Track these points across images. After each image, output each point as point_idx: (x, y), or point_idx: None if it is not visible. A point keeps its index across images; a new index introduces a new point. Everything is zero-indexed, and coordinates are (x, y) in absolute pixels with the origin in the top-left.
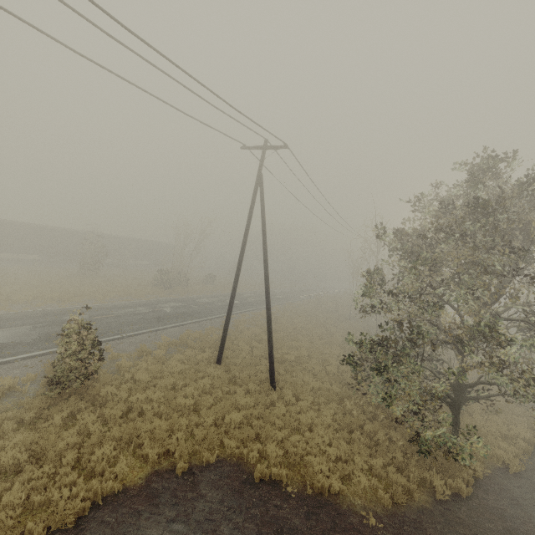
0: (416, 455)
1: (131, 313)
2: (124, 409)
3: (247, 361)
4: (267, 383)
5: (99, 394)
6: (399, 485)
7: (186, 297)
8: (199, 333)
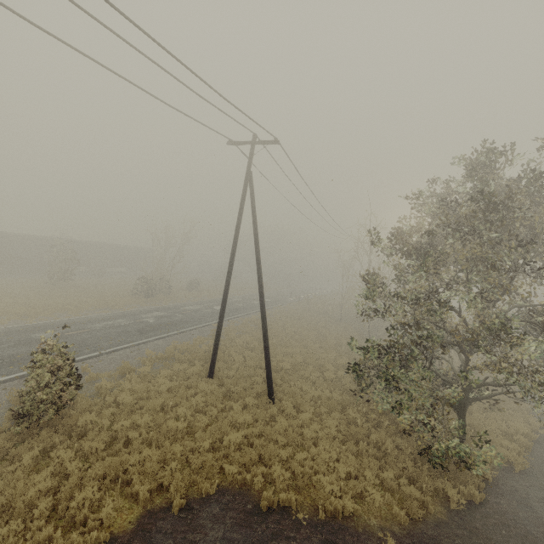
0: (427, 463)
1: (110, 327)
2: (108, 439)
3: (242, 372)
4: (265, 395)
5: (77, 425)
6: (414, 498)
7: (170, 305)
8: (187, 344)
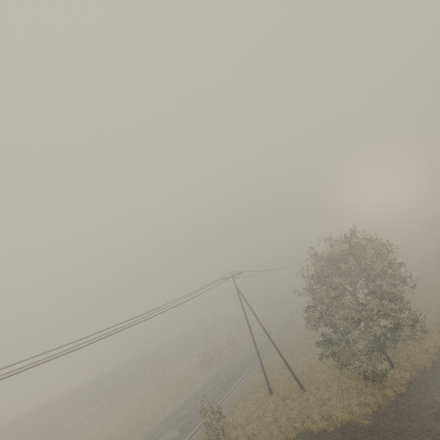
0: (376, 384)
1: (207, 393)
2: (246, 437)
3: (285, 384)
4: (300, 389)
5: (232, 437)
6: (374, 402)
7: (226, 363)
8: (250, 383)
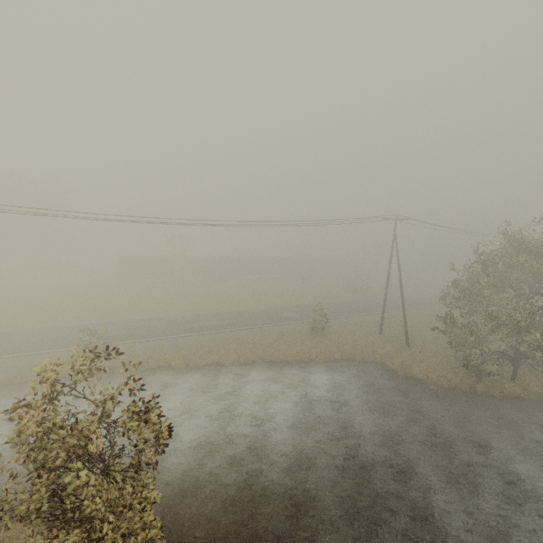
0: (474, 377)
1: (334, 308)
2: (337, 342)
3: (398, 335)
4: (405, 344)
5: (328, 336)
6: (456, 383)
7: (367, 299)
8: (372, 320)
